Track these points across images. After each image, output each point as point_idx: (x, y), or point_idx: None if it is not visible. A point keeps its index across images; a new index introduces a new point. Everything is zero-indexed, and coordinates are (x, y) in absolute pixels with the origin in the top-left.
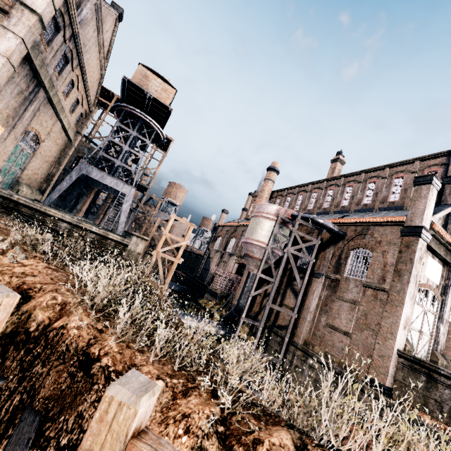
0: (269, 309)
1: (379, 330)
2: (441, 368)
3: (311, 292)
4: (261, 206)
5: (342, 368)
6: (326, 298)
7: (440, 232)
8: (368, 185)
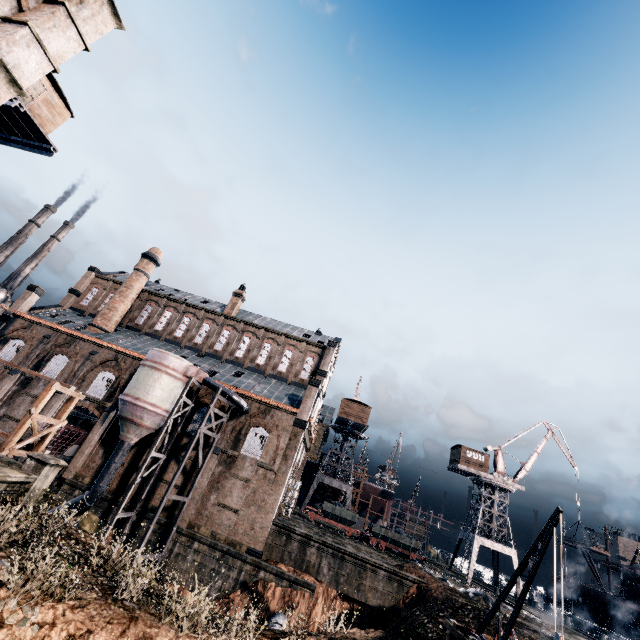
0: (139, 485)
1: (264, 506)
2: (297, 529)
3: (207, 470)
4: (167, 356)
5: (228, 545)
6: (220, 474)
7: (311, 422)
8: (264, 344)
